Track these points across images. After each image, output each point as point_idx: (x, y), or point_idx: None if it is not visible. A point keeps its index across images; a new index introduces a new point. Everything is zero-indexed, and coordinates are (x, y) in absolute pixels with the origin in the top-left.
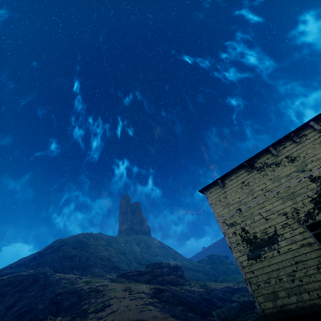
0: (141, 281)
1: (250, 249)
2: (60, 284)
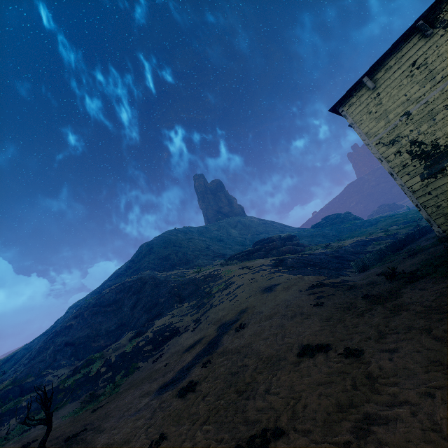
0: (253, 258)
1: (426, 166)
2: (171, 280)
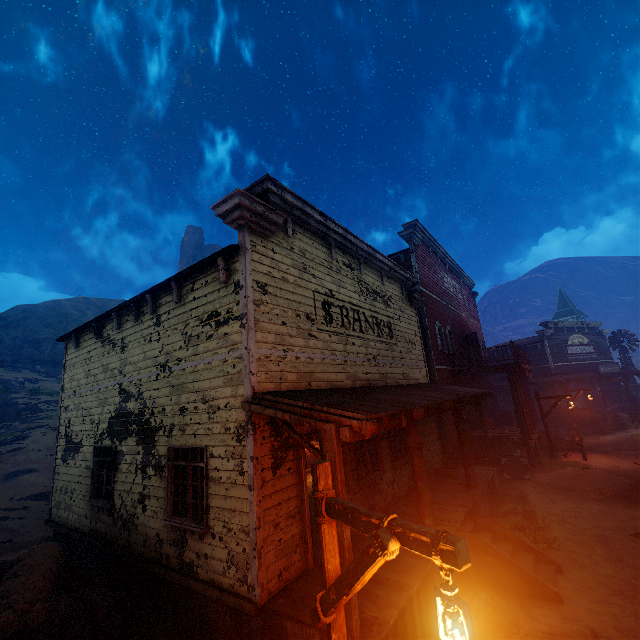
0: None
1: (65, 448)
2: None
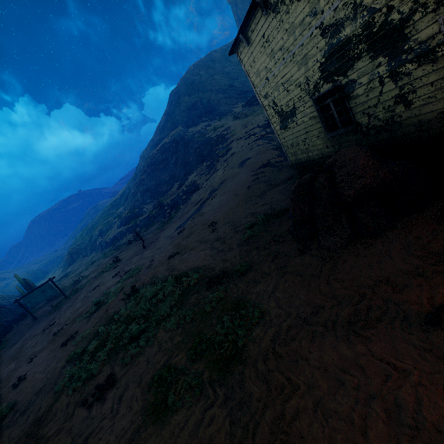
0: None
1: (280, 121)
2: (195, 140)
